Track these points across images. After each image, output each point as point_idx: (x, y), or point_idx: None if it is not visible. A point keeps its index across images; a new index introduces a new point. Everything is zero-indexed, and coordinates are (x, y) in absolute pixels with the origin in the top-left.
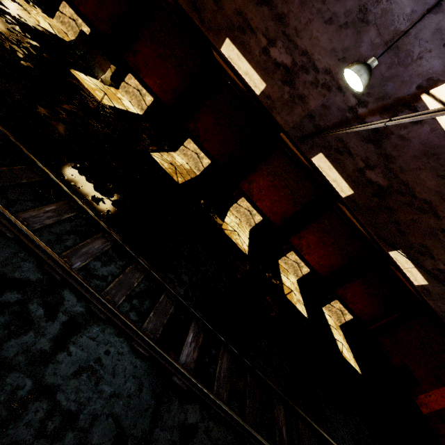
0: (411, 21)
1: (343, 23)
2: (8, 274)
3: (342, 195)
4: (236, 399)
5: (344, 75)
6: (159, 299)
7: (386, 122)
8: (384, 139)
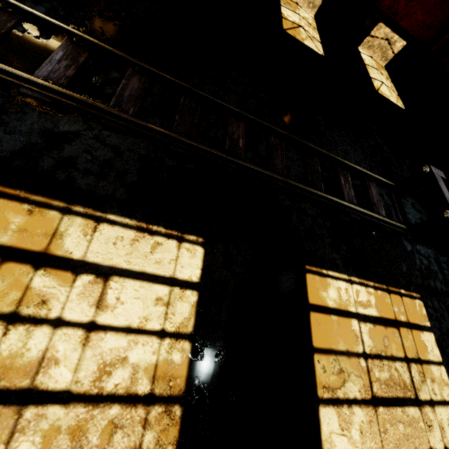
0: None
1: None
2: None
3: None
4: (158, 117)
5: None
6: None
7: None
8: None
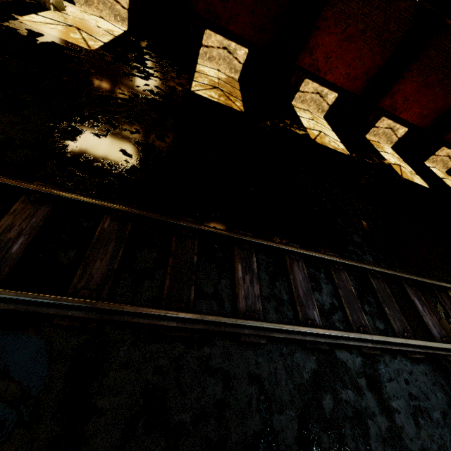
0: None
1: None
2: (302, 382)
3: None
4: None
5: None
6: (371, 286)
7: None
8: None
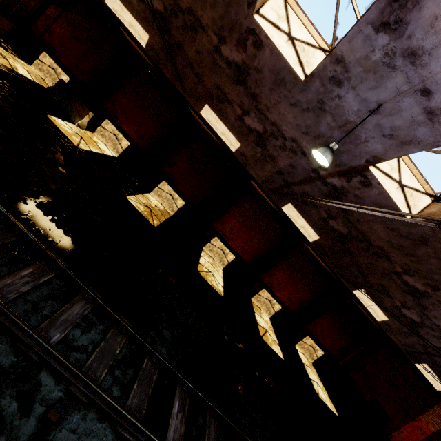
0: (358, 116)
1: (305, 108)
2: None
3: (310, 240)
4: None
5: (312, 152)
6: (142, 364)
7: (357, 208)
8: (342, 196)
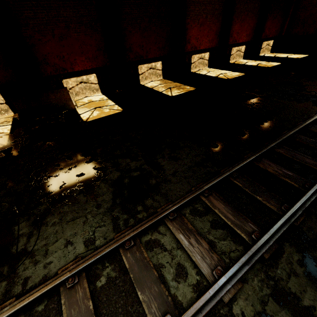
0: None
1: None
2: None
3: None
4: None
5: None
6: None
7: None
8: None
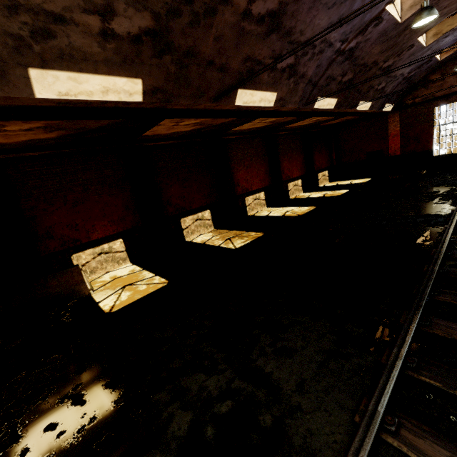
0: None
1: (343, 0)
2: None
3: (332, 108)
4: None
5: (414, 23)
6: None
7: None
8: (355, 51)
